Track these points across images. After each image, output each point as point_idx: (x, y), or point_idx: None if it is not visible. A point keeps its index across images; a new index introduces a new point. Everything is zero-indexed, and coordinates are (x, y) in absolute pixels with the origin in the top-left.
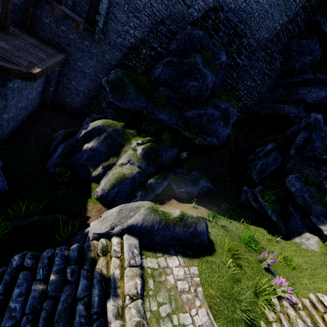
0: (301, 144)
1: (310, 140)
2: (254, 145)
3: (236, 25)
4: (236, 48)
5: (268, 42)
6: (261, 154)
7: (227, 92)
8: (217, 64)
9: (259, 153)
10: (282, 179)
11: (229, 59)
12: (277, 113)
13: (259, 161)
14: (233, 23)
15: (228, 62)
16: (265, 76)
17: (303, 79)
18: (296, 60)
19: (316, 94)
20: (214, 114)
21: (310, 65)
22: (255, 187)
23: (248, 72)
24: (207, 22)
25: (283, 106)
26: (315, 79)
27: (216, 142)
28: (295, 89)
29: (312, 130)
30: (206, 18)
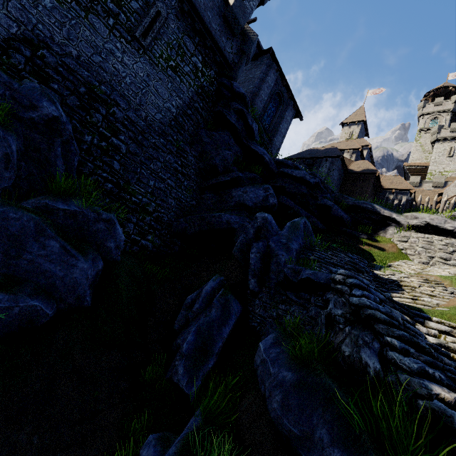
0: (261, 264)
1: (270, 253)
2: (189, 290)
3: (90, 82)
4: (104, 120)
5: (165, 127)
6: (198, 304)
7: (110, 195)
8: (34, 119)
9: (195, 302)
10: (253, 354)
11: (94, 135)
12: (214, 226)
13: (195, 324)
14: (82, 76)
15: (91, 139)
16: (179, 174)
17: (232, 178)
18: (214, 154)
19: (254, 194)
20: (11, 219)
21: (234, 162)
22: (194, 413)
23: (144, 165)
24: (12, 57)
25: (219, 214)
26: (246, 178)
27: (42, 305)
28: (227, 191)
29: (267, 237)
30: (8, 50)
